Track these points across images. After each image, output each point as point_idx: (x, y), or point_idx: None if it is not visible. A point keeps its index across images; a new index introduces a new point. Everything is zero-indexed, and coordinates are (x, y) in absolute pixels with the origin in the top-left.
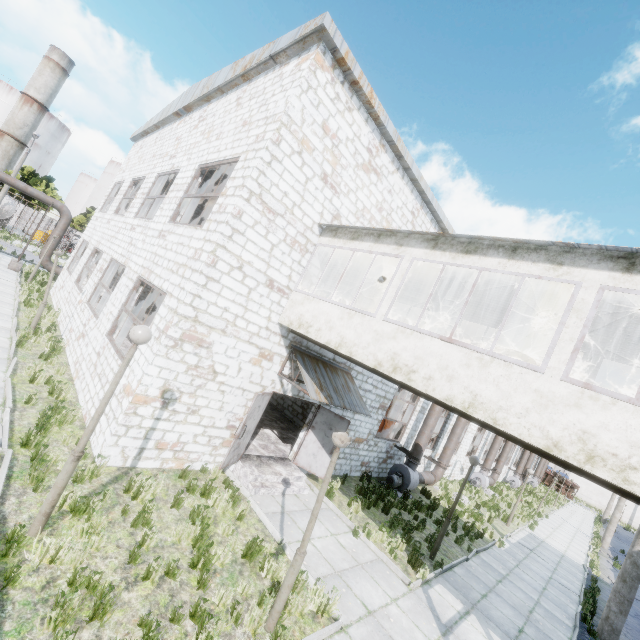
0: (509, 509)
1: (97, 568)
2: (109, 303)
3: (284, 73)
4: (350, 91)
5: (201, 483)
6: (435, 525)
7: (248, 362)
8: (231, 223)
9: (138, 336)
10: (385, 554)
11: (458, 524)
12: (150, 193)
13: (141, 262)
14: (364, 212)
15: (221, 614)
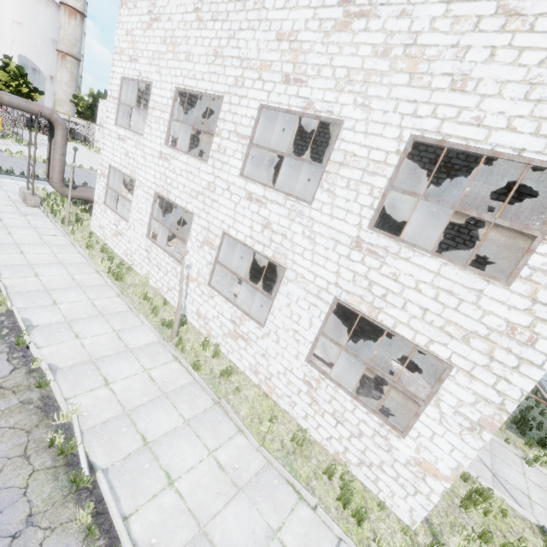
0: None
1: None
2: (279, 314)
3: None
4: None
5: None
6: None
7: None
8: None
9: None
10: None
11: None
12: (254, 136)
13: (330, 278)
14: None
15: None
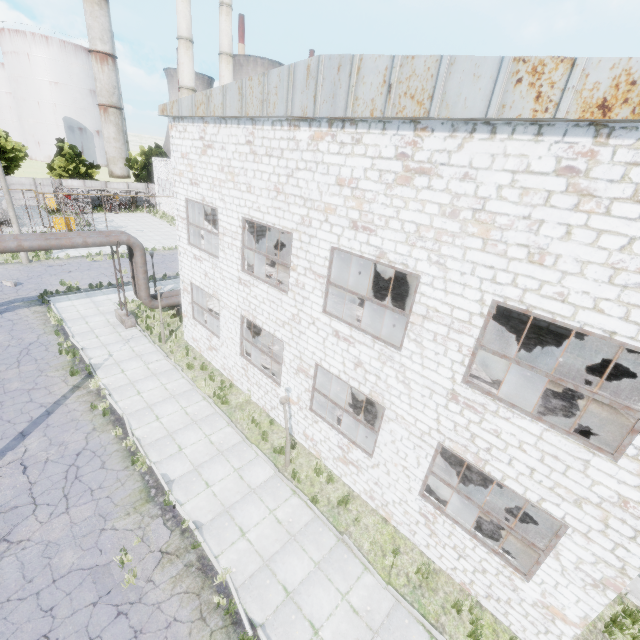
0: None
1: None
2: (385, 449)
3: None
4: None
5: None
6: None
7: None
8: None
9: None
10: None
11: None
12: (330, 275)
13: (430, 424)
14: None
15: None
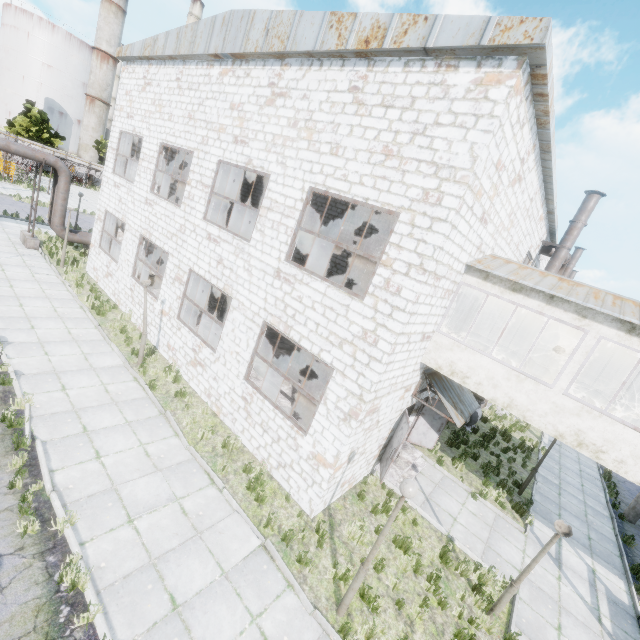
0: None
1: (388, 623)
2: (226, 339)
3: (451, 86)
4: (529, 102)
5: (370, 497)
6: (502, 453)
7: (397, 401)
8: (410, 310)
9: (413, 496)
10: (496, 507)
11: (512, 442)
12: (214, 186)
13: (260, 303)
14: (499, 226)
15: (463, 623)
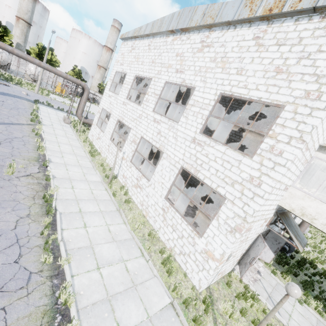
0: (320, 245)
1: None
2: (157, 174)
3: None
4: None
5: (233, 286)
6: (312, 275)
7: (259, 227)
8: (288, 166)
9: (298, 297)
10: (316, 313)
11: (317, 270)
12: (161, 94)
13: (180, 156)
14: None
15: None
